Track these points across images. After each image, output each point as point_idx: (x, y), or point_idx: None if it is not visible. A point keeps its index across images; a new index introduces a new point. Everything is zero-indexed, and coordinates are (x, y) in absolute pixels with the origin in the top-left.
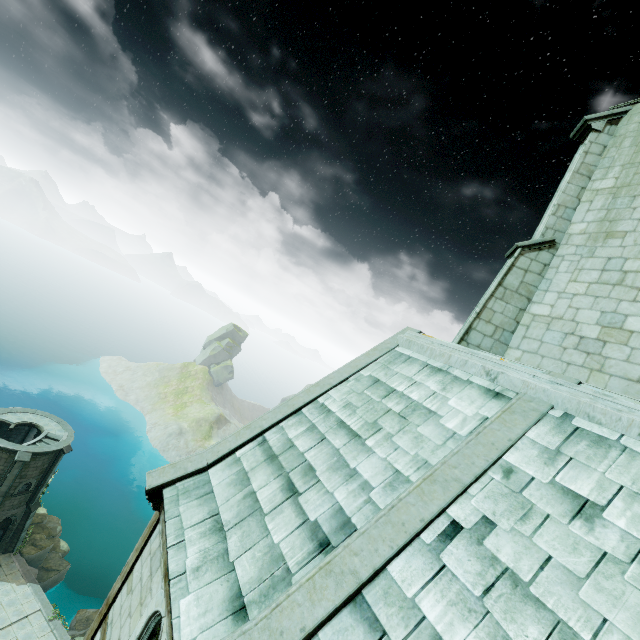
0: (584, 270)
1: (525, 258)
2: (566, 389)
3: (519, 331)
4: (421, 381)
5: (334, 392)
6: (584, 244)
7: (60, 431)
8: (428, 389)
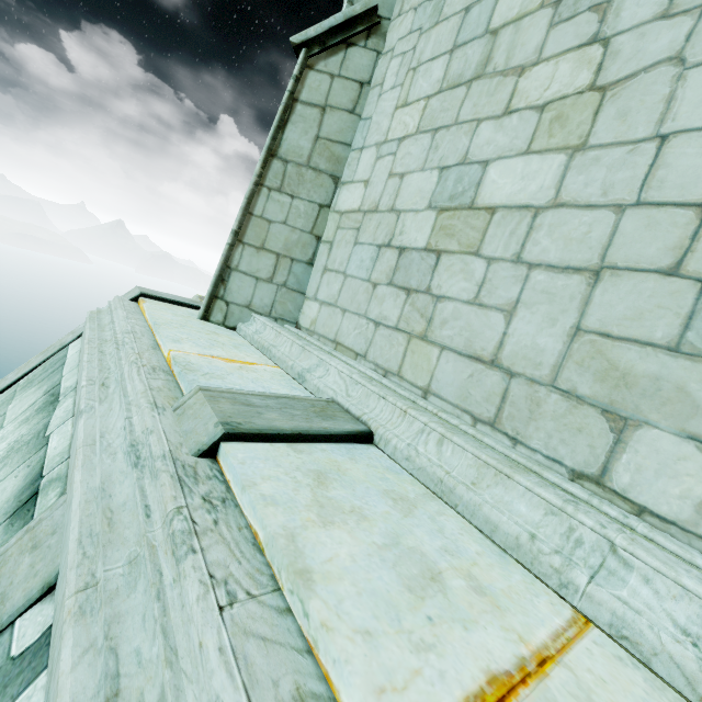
0: (421, 66)
1: (318, 75)
2: (131, 490)
3: (320, 257)
4: None
5: None
6: None
7: None
8: None
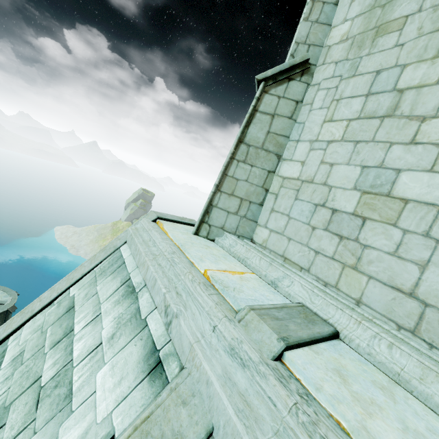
0: (343, 100)
1: (270, 96)
2: (246, 381)
3: (268, 202)
4: (103, 315)
5: (27, 326)
6: (345, 57)
7: (5, 297)
8: (97, 335)
